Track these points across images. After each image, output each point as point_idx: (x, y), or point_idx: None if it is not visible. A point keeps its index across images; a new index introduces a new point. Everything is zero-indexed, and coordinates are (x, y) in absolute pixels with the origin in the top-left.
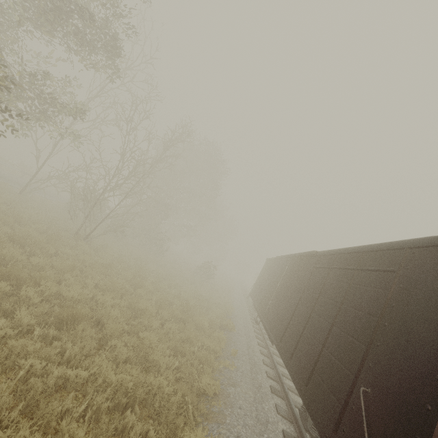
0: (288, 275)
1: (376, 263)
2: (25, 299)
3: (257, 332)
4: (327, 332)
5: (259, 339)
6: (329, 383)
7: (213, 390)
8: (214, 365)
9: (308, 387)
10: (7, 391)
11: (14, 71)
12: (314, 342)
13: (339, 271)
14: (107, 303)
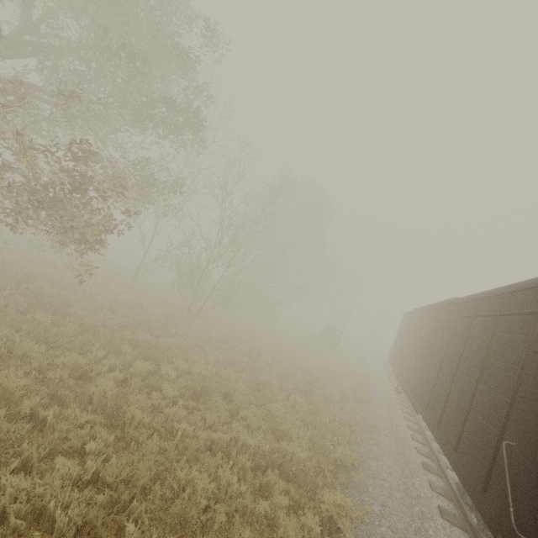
0: (429, 331)
1: (519, 306)
2: (165, 375)
3: (403, 404)
4: (472, 391)
5: (405, 412)
6: (477, 444)
7: (351, 461)
8: (350, 439)
9: (457, 453)
10: (172, 448)
11: (119, 171)
12: (460, 404)
13: (482, 319)
14: (231, 377)
